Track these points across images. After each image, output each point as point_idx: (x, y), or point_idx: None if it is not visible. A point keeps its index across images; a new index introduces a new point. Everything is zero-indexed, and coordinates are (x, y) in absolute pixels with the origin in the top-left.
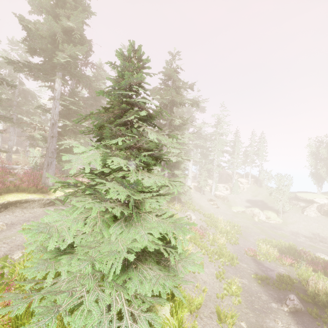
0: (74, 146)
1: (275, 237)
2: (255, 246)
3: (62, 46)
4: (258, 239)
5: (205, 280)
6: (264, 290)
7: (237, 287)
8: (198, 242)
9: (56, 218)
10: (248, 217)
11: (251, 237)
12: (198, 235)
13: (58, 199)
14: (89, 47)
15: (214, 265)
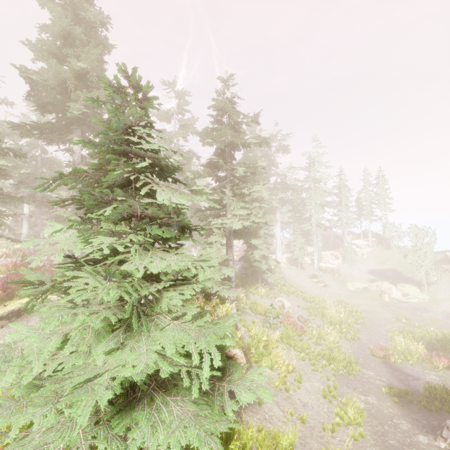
0: None
1: (419, 323)
2: (387, 341)
3: (75, 95)
4: (392, 328)
5: (306, 402)
6: (404, 414)
7: (356, 411)
8: (293, 341)
9: (25, 335)
10: (373, 296)
11: (381, 326)
12: (295, 331)
13: None
14: None
15: (321, 376)
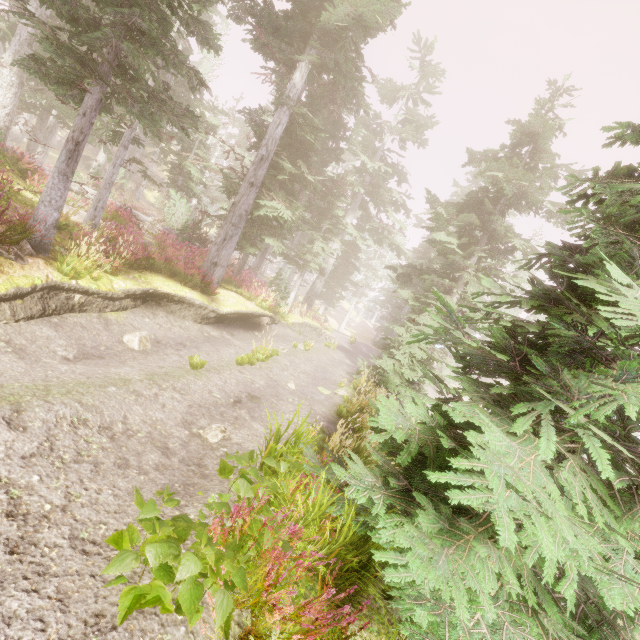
0: (278, 219)
1: None
2: None
3: None
4: None
5: None
6: None
7: None
8: None
9: (503, 443)
10: None
11: None
12: None
13: (225, 316)
14: None
15: None
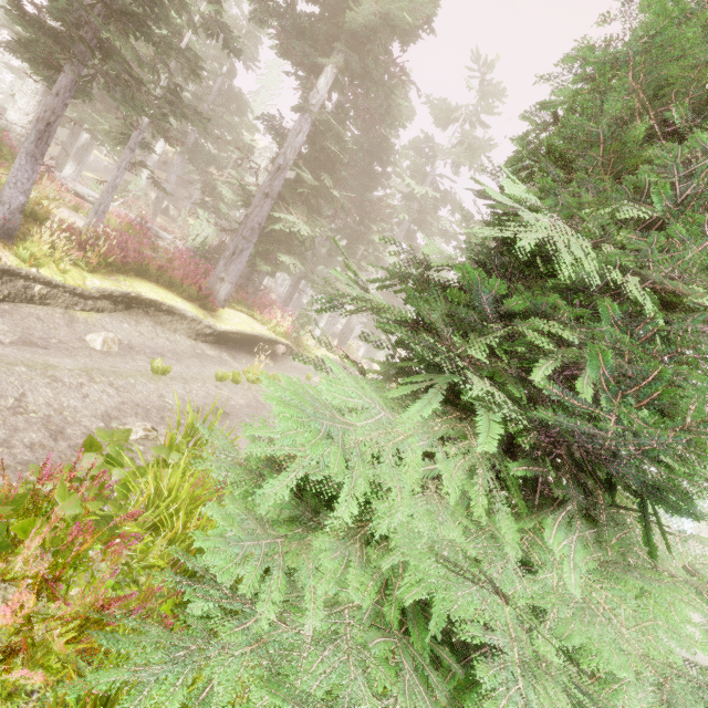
0: (297, 235)
1: None
2: None
3: None
4: None
5: None
6: None
7: None
8: None
9: (354, 400)
10: None
11: None
12: None
13: (226, 335)
14: (428, 15)
15: None
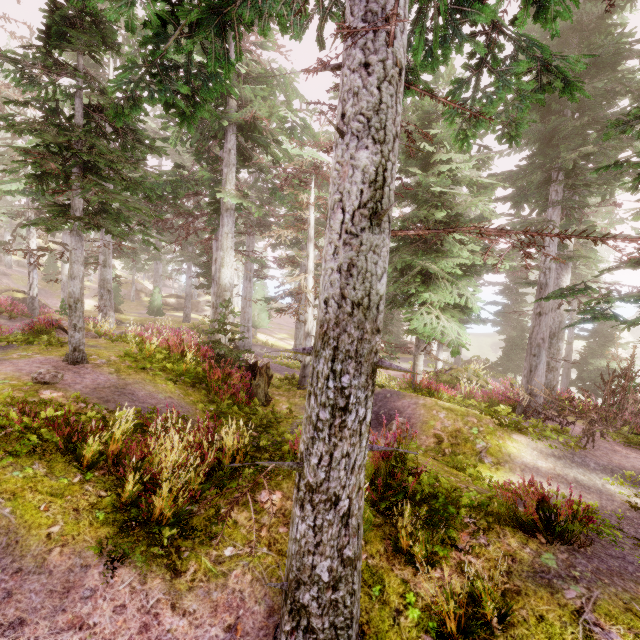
0: None
1: None
2: None
3: None
4: None
5: None
6: None
7: None
8: None
9: None
10: None
11: None
12: None
13: None
14: None
15: None
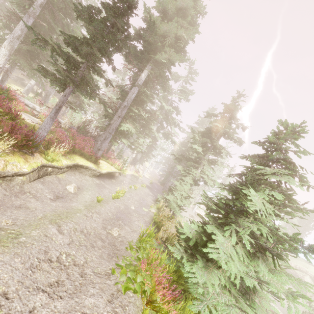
0: (128, 131)
1: None
2: None
3: (169, 49)
4: None
5: None
6: None
7: None
8: None
9: (222, 240)
10: None
11: None
12: None
13: (102, 173)
14: None
15: None
